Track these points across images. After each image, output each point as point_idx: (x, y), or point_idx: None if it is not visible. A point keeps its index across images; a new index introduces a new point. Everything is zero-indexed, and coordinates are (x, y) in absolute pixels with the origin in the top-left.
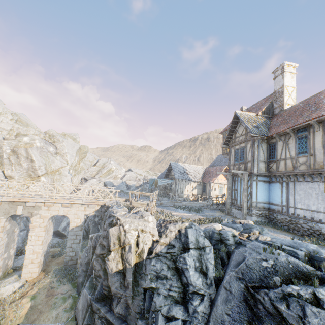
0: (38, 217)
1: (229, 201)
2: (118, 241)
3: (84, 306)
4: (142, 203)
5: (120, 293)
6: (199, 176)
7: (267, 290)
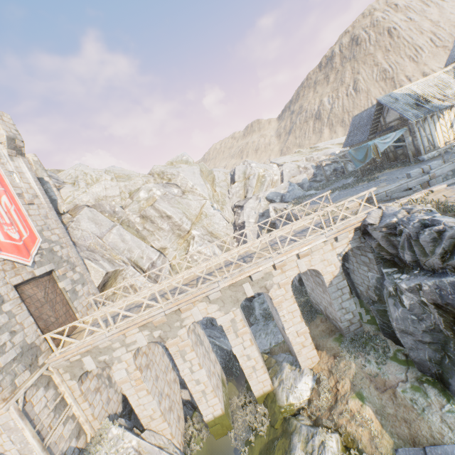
0: (275, 288)
1: None
2: None
3: None
4: None
5: None
6: (454, 92)
7: None
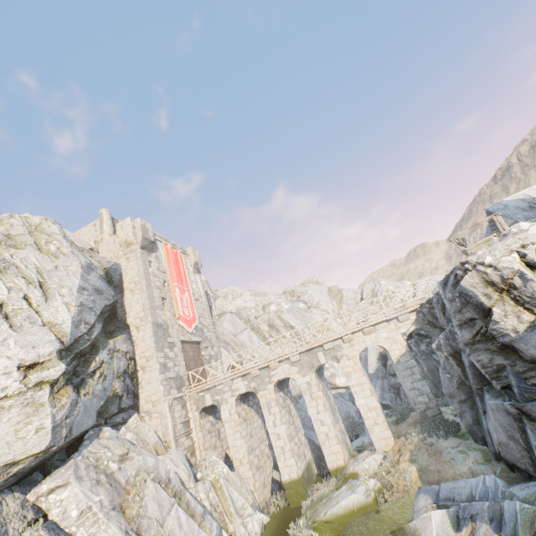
0: (345, 359)
1: None
2: (491, 288)
3: (509, 428)
4: (486, 239)
5: None
6: None
7: None
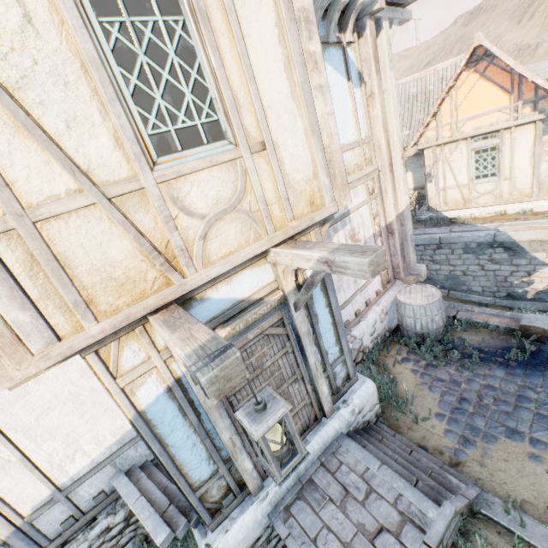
0: None
1: None
2: None
3: None
4: None
5: None
6: (423, 121)
7: None
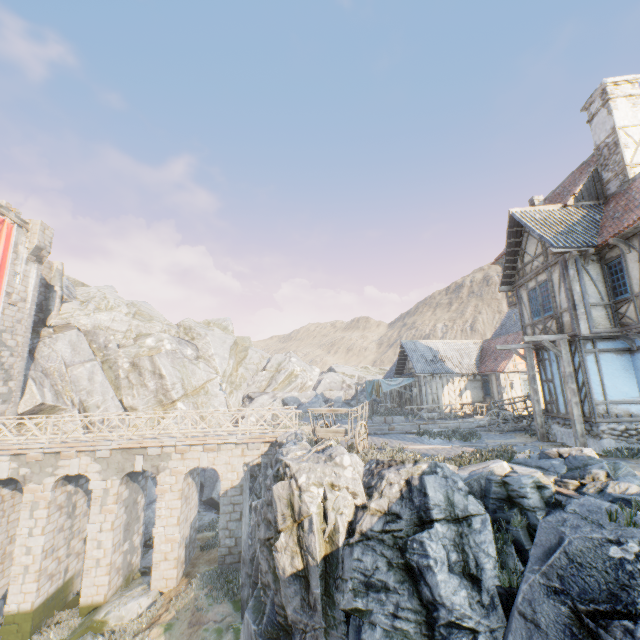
0: (167, 473)
1: (539, 409)
2: (290, 511)
3: None
4: (336, 430)
5: (303, 622)
6: (471, 363)
7: (630, 623)
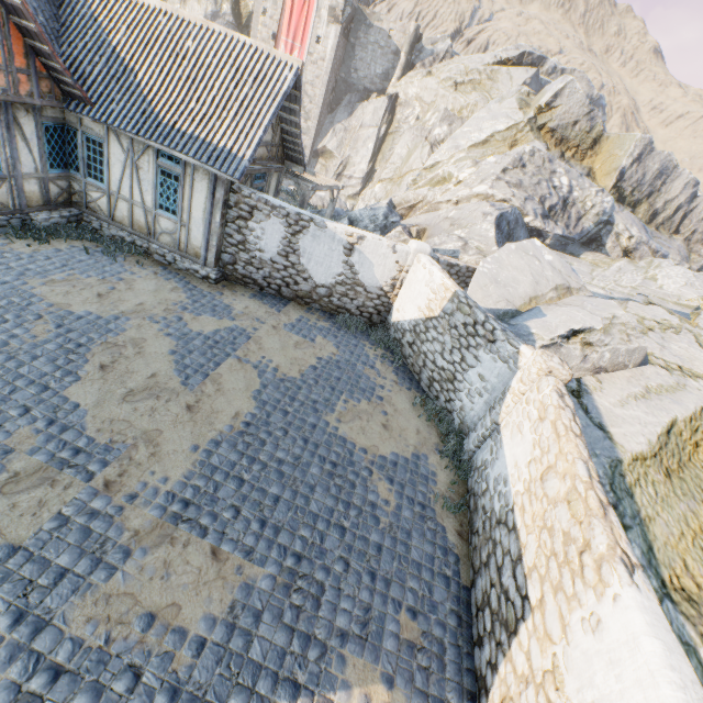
0: None
1: None
2: None
3: None
4: None
5: None
6: None
7: None
